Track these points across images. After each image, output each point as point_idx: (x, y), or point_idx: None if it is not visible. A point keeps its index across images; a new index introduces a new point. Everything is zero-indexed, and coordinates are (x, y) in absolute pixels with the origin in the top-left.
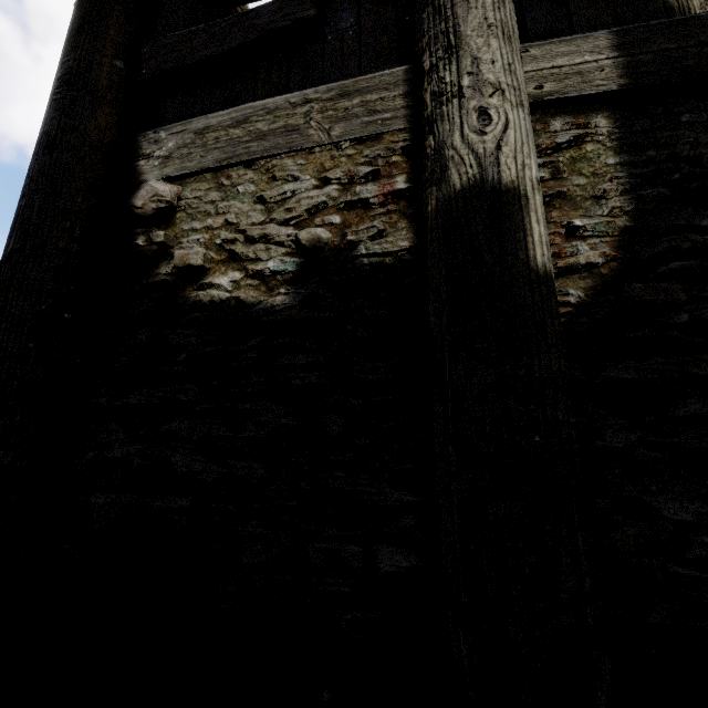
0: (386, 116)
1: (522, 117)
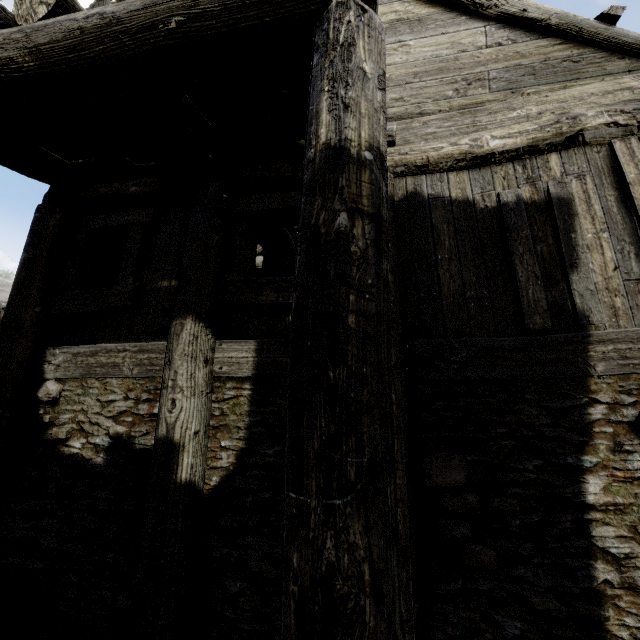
0: (157, 369)
1: (192, 402)
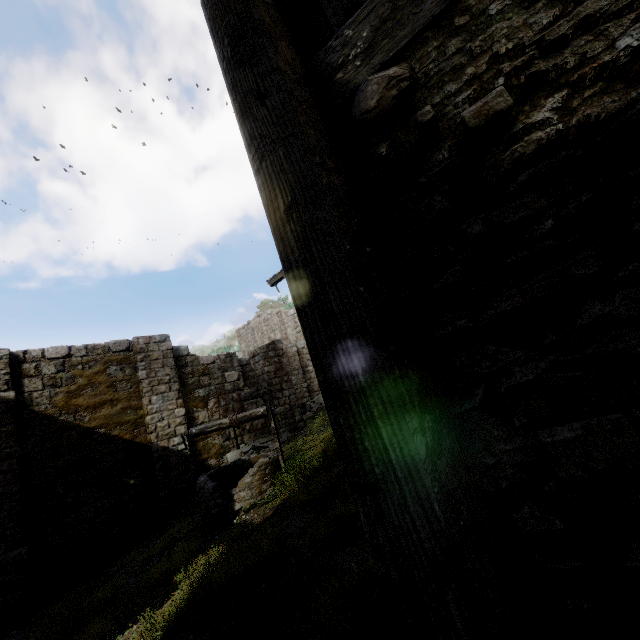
0: None
1: None
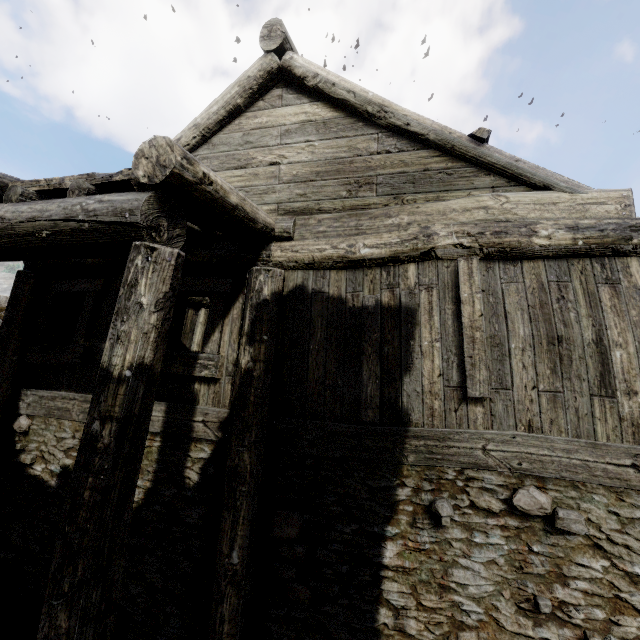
0: None
1: None
